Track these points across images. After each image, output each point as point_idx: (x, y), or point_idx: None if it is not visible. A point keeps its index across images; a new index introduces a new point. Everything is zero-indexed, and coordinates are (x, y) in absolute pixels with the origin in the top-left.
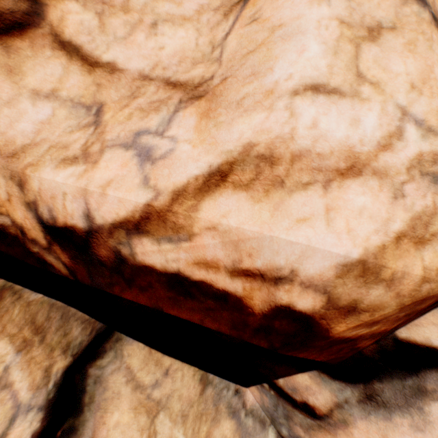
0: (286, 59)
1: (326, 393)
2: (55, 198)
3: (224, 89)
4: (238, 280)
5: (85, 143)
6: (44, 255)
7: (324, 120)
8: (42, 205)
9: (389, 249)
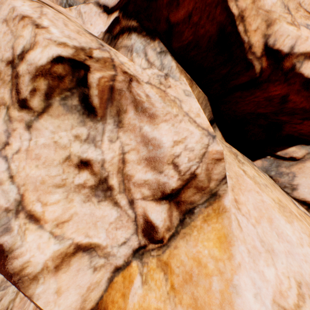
0: None
1: (303, 151)
2: (281, 36)
3: None
4: None
5: (291, 20)
6: (253, 61)
7: None
8: (272, 38)
9: None
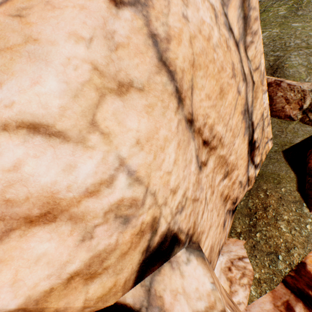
0: (20, 81)
1: None
2: None
3: None
4: None
5: None
6: None
7: (32, 163)
8: None
9: (57, 290)
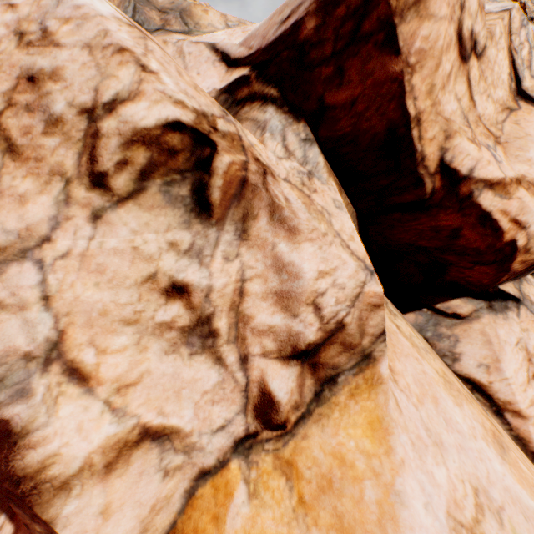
0: (533, 151)
1: (469, 306)
2: (460, 154)
3: (507, 147)
4: (510, 224)
5: (471, 136)
6: (424, 177)
7: None
8: (449, 153)
9: None
